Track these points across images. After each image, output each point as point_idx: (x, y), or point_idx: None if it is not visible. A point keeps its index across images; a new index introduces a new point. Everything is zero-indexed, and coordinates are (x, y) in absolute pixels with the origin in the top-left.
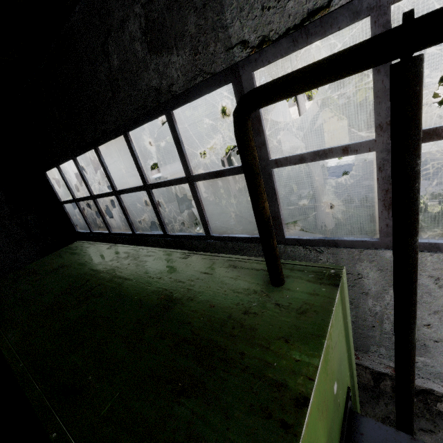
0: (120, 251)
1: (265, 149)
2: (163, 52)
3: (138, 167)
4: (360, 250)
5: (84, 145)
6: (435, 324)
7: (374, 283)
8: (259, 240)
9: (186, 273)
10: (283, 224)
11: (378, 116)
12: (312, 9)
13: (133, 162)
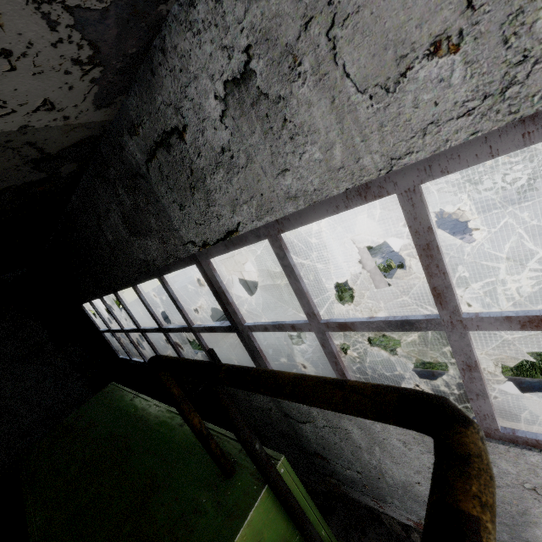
0: (138, 406)
1: (237, 316)
2: (141, 237)
3: (151, 313)
4: None
5: (105, 289)
6: (423, 483)
7: (361, 439)
8: None
9: (175, 449)
10: None
11: (304, 307)
12: (228, 230)
13: None
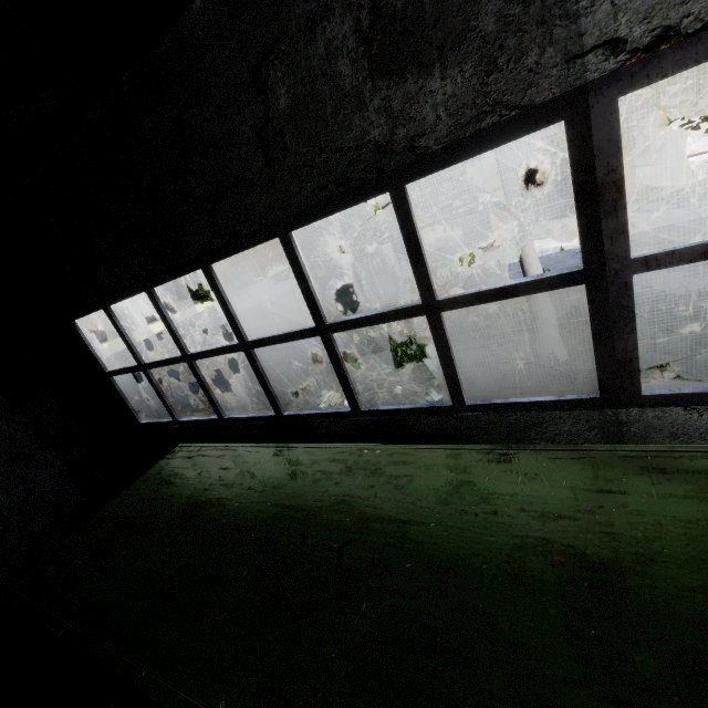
0: (315, 459)
1: (624, 239)
2: (407, 75)
3: (309, 294)
4: None
5: (180, 263)
6: None
7: None
8: (579, 404)
9: (551, 494)
10: (639, 371)
11: None
12: None
13: (190, 286)
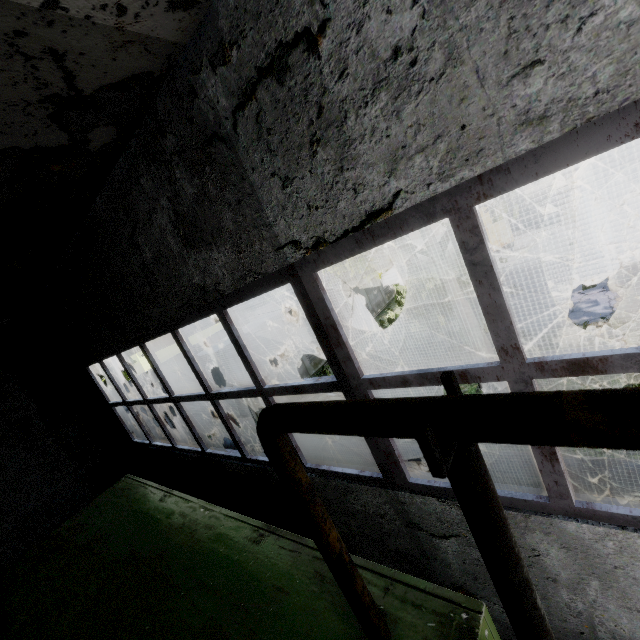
0: (174, 510)
1: (352, 364)
2: (201, 248)
3: (195, 371)
4: (524, 514)
5: (127, 340)
6: None
7: (561, 566)
8: (372, 480)
9: (253, 583)
10: (401, 462)
11: (497, 337)
12: (371, 211)
13: None
